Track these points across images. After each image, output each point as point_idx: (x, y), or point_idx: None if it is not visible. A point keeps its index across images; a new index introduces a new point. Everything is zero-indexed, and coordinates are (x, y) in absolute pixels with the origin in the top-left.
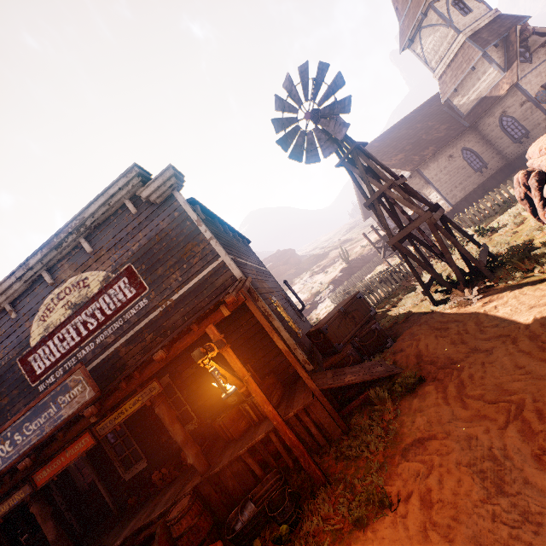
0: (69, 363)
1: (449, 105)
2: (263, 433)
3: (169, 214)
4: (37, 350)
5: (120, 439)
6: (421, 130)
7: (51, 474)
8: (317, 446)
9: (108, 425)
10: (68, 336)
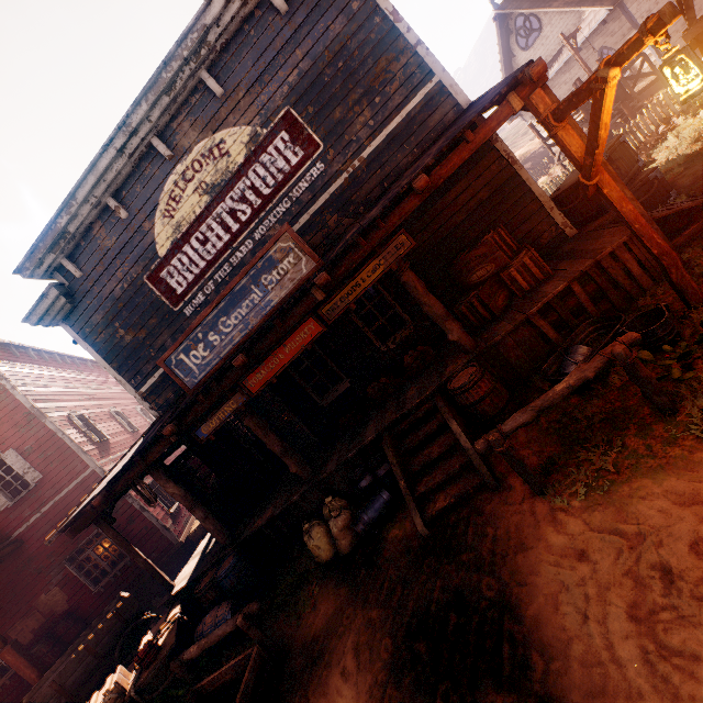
0: (221, 274)
1: None
2: (564, 283)
3: (343, 7)
4: (171, 261)
5: (308, 362)
6: None
7: (268, 377)
8: (639, 291)
9: (339, 304)
10: (211, 235)
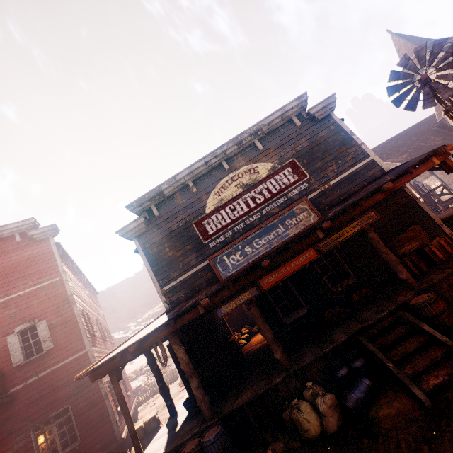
0: (238, 227)
1: (438, 125)
2: None
3: (326, 127)
4: (211, 216)
5: (280, 290)
6: (418, 140)
7: (276, 280)
8: None
9: (330, 243)
10: (238, 207)
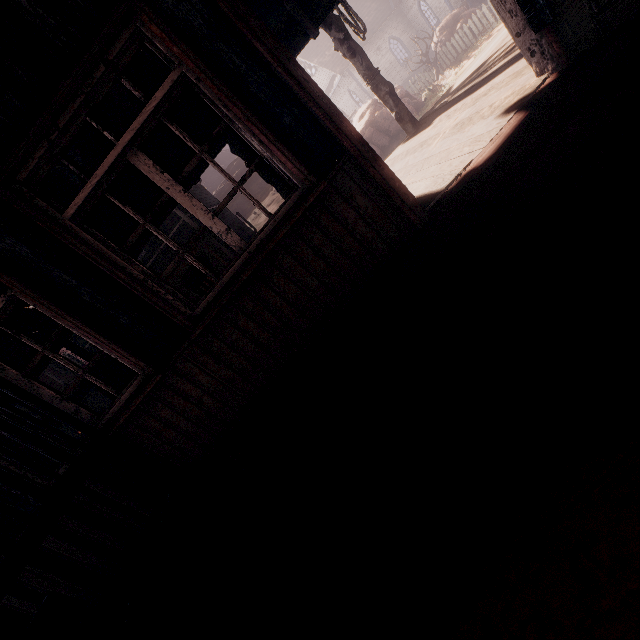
0: None
1: None
2: None
3: None
4: None
5: None
6: (355, 7)
7: None
8: None
9: None
10: None
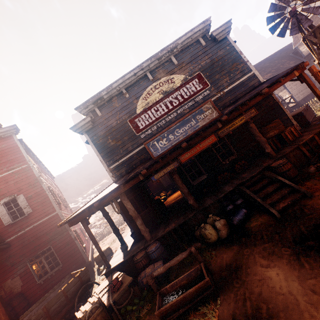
0: (160, 123)
1: (293, 52)
2: (312, 134)
3: (223, 47)
4: (141, 115)
5: (189, 164)
6: (279, 63)
7: (190, 156)
8: None
9: (225, 131)
10: (160, 109)
